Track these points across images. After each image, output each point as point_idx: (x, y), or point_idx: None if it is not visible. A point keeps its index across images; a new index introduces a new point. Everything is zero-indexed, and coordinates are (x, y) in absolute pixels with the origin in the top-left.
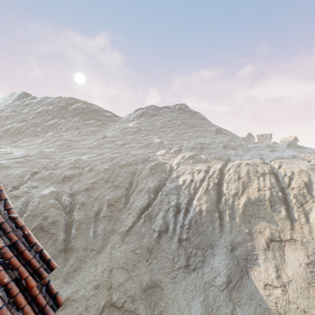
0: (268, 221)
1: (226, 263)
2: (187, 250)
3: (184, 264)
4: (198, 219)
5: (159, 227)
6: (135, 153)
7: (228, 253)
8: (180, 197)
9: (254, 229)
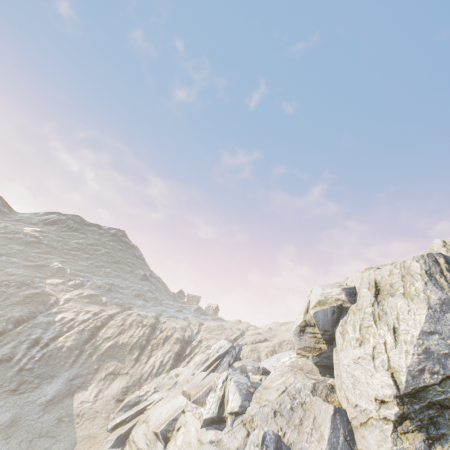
0: (120, 361)
1: (59, 388)
2: (24, 378)
3: (13, 388)
4: (55, 353)
5: (2, 355)
6: (13, 272)
7: (66, 381)
8: (48, 332)
9: (103, 366)
